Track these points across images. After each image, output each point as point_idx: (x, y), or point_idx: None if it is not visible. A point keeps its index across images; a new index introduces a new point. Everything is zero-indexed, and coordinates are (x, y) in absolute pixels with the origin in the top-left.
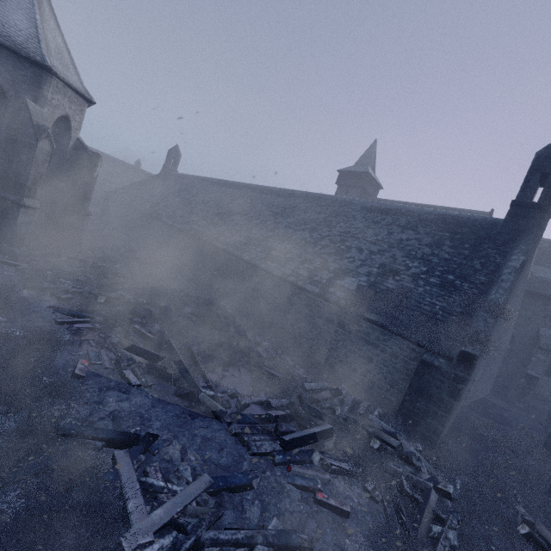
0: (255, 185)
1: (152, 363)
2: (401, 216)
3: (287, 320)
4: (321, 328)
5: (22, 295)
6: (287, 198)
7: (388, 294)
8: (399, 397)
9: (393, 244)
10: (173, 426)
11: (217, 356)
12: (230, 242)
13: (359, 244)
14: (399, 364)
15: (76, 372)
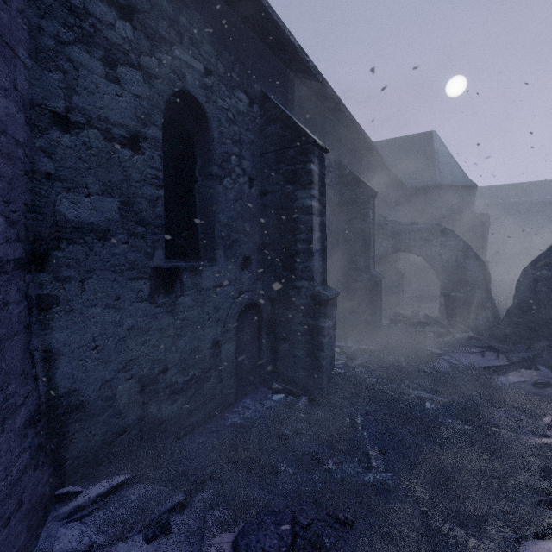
0: None
1: None
2: None
3: None
4: None
5: None
6: None
7: None
8: None
9: None
10: None
11: None
12: None
13: None
14: None
15: None
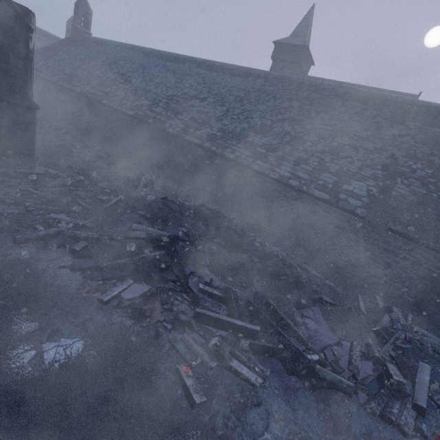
0: (199, 59)
1: (254, 342)
2: (383, 106)
3: (288, 224)
4: (330, 234)
5: (22, 258)
6: (244, 78)
7: (404, 202)
8: (418, 298)
9: (387, 142)
10: (331, 435)
11: (284, 299)
12: (202, 135)
13: (351, 141)
14: (422, 271)
15: (196, 401)
